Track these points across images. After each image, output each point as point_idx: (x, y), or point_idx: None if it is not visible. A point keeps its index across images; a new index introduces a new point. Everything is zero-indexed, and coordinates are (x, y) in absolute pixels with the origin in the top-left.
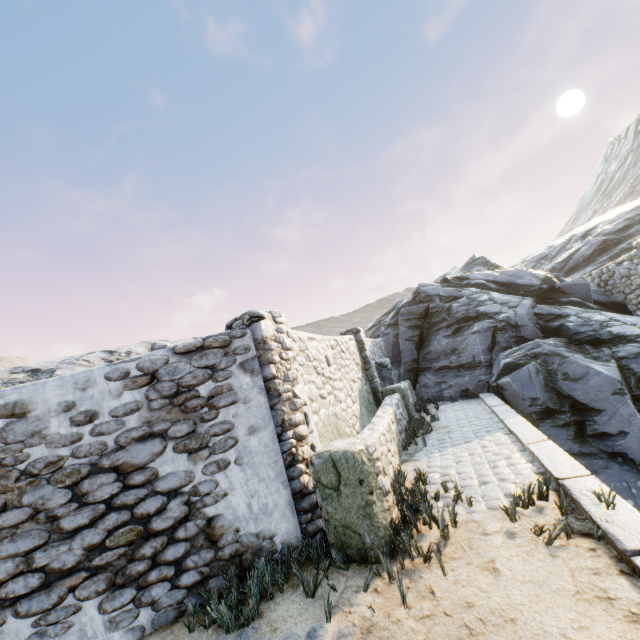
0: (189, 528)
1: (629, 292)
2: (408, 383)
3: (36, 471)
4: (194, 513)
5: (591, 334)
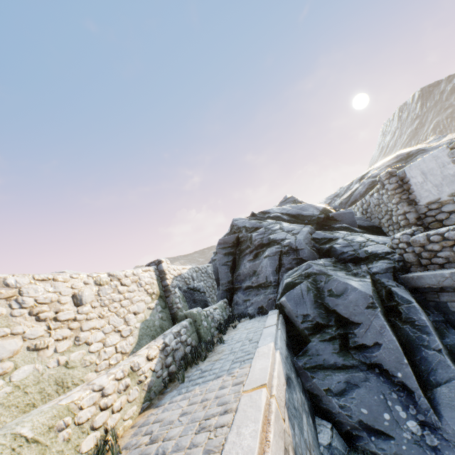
0: None
1: (381, 217)
2: (222, 302)
3: None
4: None
5: (352, 253)
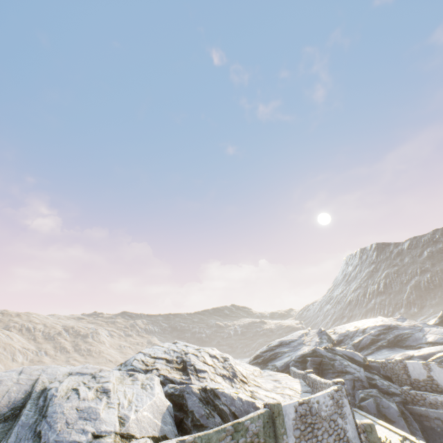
0: (345, 438)
1: (392, 374)
2: None
3: (323, 418)
4: (345, 434)
5: (386, 390)
